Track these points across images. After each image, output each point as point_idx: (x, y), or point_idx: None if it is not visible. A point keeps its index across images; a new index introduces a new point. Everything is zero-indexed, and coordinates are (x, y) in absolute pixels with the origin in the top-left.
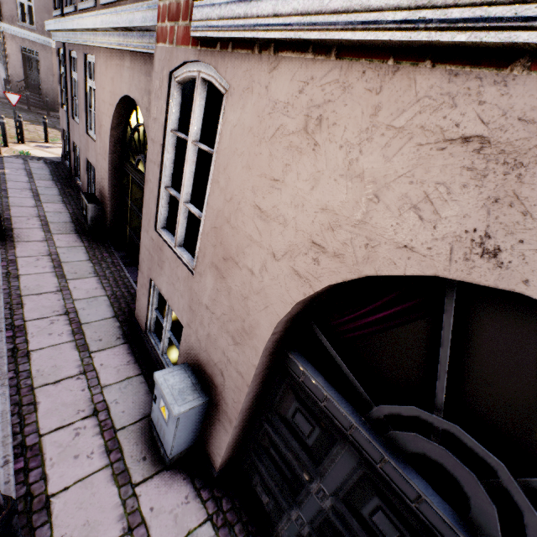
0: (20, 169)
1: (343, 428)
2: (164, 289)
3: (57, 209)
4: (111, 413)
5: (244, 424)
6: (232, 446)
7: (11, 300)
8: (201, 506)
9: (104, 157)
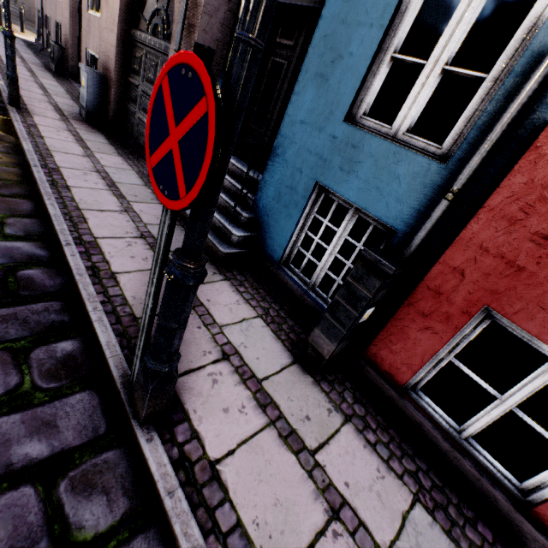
0: (0, 35)
1: (141, 41)
2: (91, 45)
3: (31, 57)
4: (59, 106)
5: (121, 89)
6: (117, 106)
7: (1, 68)
8: (101, 132)
9: (67, 8)
